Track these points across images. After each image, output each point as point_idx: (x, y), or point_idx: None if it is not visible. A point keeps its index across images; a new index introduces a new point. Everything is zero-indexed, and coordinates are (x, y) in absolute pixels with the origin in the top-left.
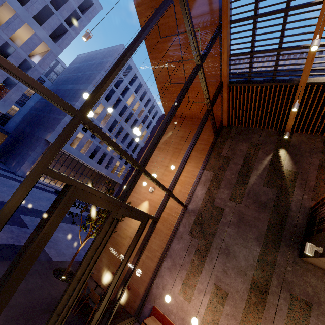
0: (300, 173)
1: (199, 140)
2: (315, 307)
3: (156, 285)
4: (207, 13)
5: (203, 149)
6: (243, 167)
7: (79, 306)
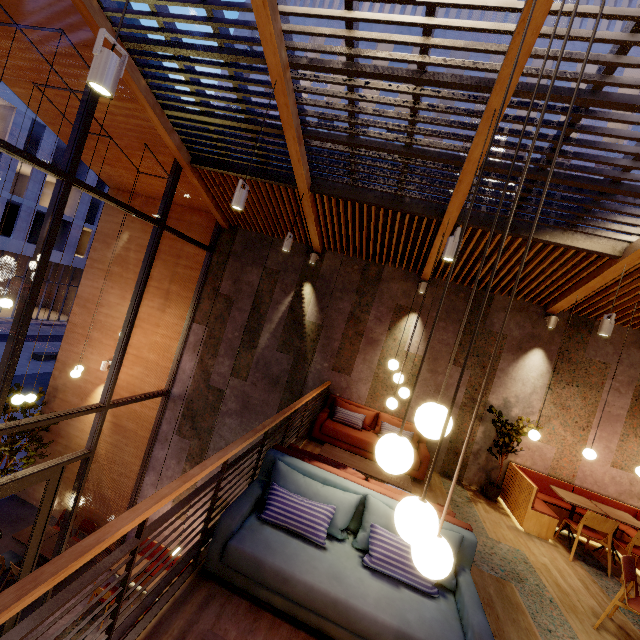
0: (325, 328)
1: (182, 258)
2: None
3: None
4: (60, 0)
5: (190, 278)
6: (252, 317)
7: (7, 580)
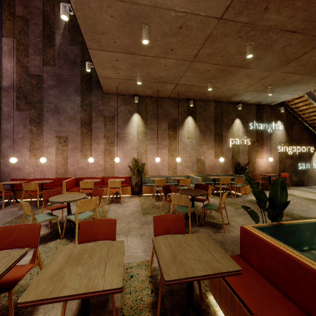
0: None
1: None
2: (116, 117)
3: (4, 165)
4: None
5: None
6: (45, 28)
7: None
